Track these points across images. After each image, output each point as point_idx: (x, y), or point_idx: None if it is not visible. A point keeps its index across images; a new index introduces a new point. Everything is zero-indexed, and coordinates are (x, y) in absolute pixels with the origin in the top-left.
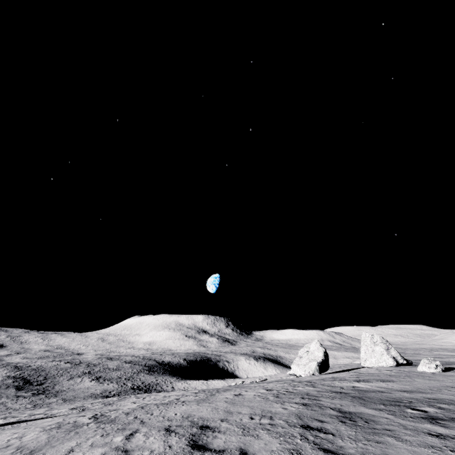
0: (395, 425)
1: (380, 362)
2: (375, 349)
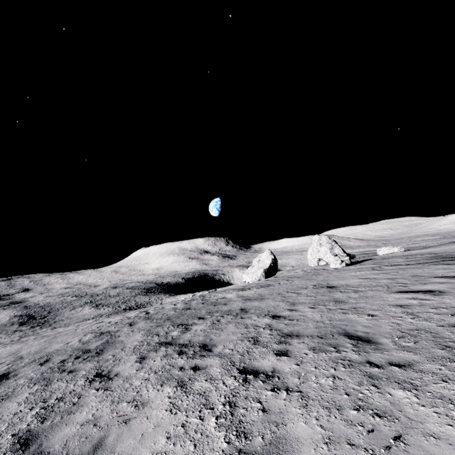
0: (101, 361)
1: (323, 260)
2: (320, 250)
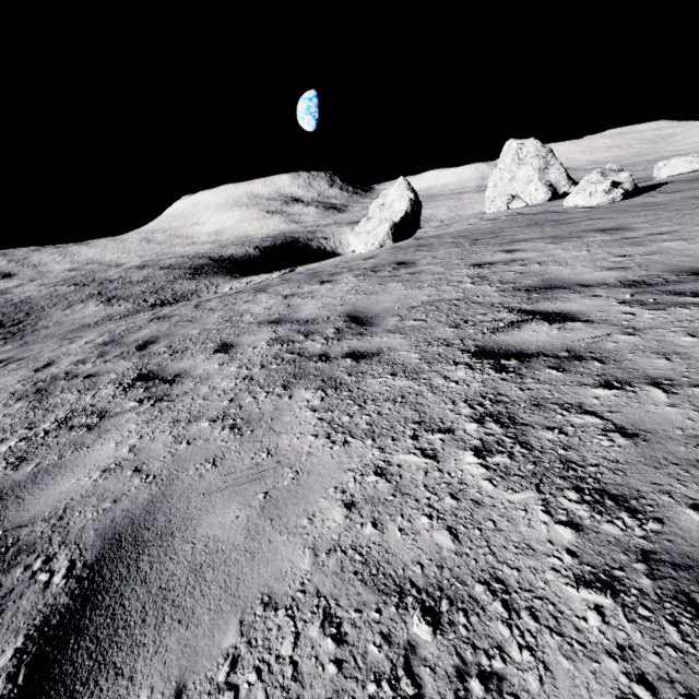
0: None
1: (521, 199)
2: (517, 174)
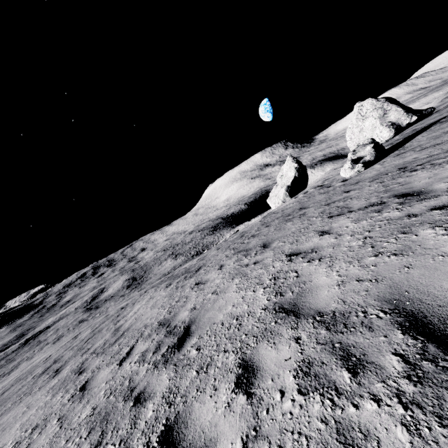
0: None
1: None
2: (363, 127)
